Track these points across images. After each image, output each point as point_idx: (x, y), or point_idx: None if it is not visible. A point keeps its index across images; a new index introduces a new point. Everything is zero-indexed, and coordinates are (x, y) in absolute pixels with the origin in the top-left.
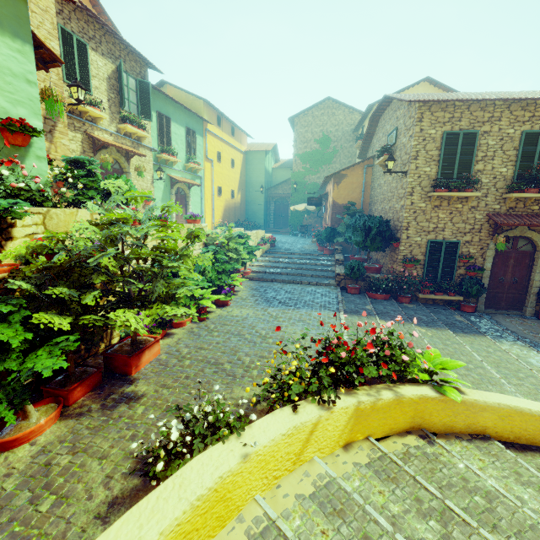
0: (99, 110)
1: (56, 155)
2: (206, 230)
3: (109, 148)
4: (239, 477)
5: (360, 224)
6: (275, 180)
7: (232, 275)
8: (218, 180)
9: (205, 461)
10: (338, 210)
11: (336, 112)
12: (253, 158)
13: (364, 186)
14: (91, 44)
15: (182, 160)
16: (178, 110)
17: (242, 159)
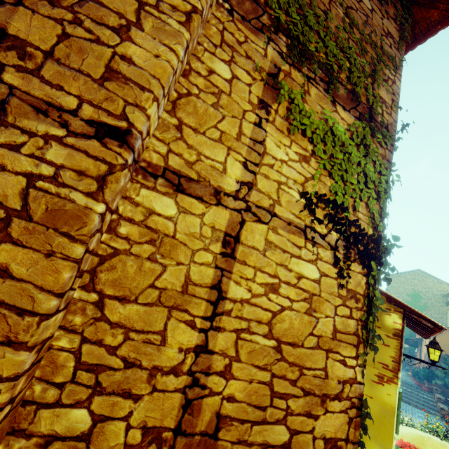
0: None
1: None
2: None
3: None
4: (427, 442)
5: None
6: None
7: None
8: None
9: (416, 430)
10: None
11: (425, 279)
12: None
13: None
14: None
15: None
16: None
17: None
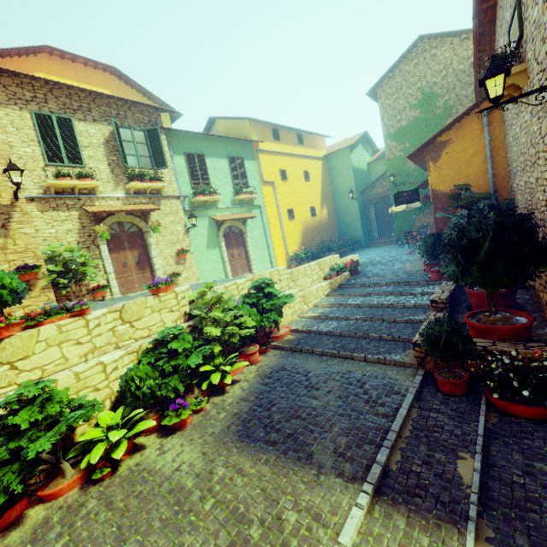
0: (91, 179)
1: (17, 248)
2: (189, 295)
3: (116, 214)
4: None
5: (453, 237)
6: (374, 176)
7: (220, 360)
8: (288, 202)
9: None
10: (445, 202)
11: (437, 52)
12: (335, 160)
13: (491, 147)
14: (78, 116)
15: (229, 195)
16: (214, 142)
17: (322, 167)
